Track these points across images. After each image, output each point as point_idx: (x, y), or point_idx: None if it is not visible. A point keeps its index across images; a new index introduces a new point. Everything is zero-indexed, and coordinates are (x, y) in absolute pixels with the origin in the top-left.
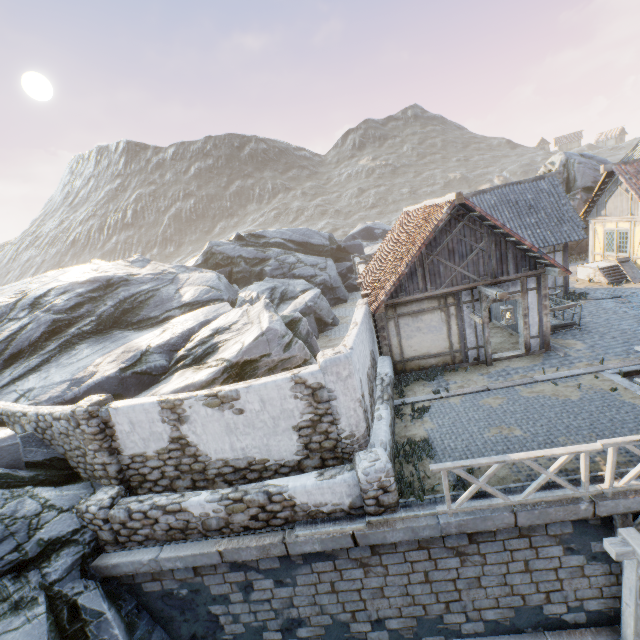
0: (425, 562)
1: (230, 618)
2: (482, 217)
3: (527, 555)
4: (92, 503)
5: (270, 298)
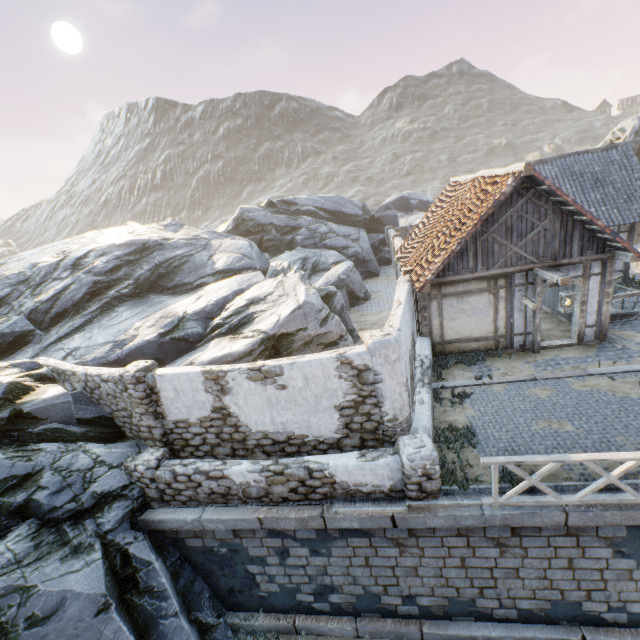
0: (463, 549)
1: (266, 578)
2: (551, 192)
3: (572, 553)
4: (140, 463)
5: (302, 269)
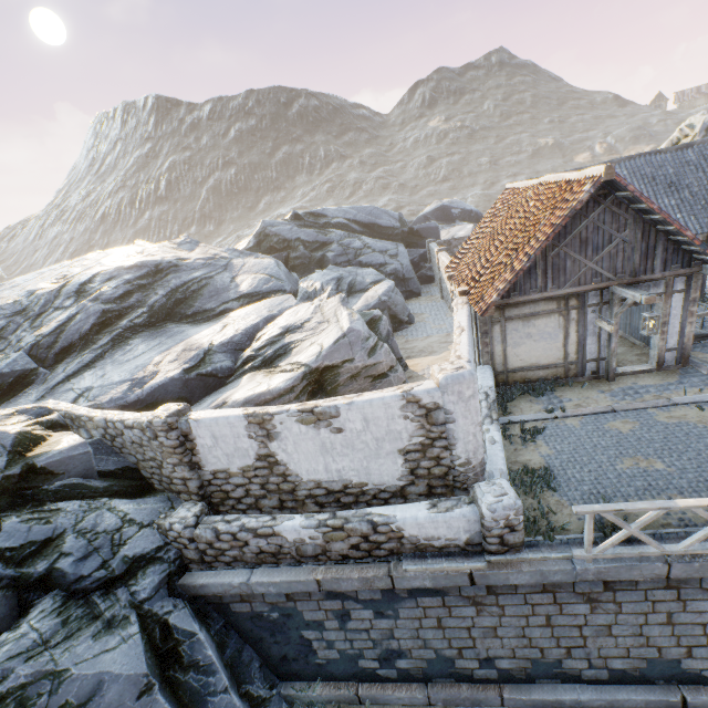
0: (548, 606)
1: (324, 644)
2: (633, 198)
3: (672, 607)
4: (175, 521)
5: (336, 290)
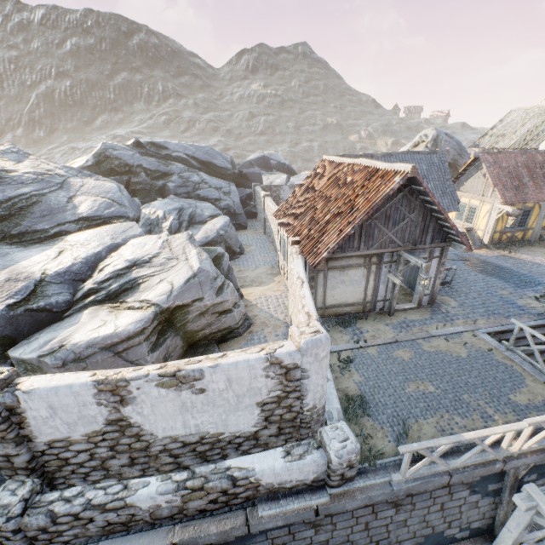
0: (368, 515)
1: None
2: (423, 192)
3: (444, 499)
4: None
5: (178, 220)
